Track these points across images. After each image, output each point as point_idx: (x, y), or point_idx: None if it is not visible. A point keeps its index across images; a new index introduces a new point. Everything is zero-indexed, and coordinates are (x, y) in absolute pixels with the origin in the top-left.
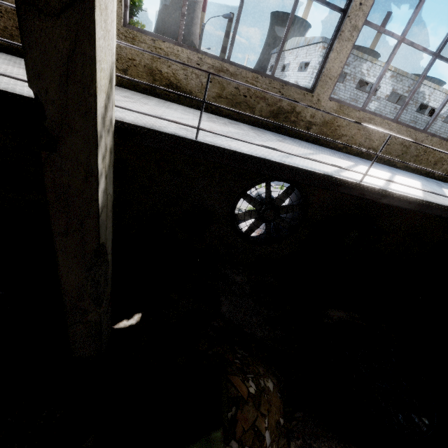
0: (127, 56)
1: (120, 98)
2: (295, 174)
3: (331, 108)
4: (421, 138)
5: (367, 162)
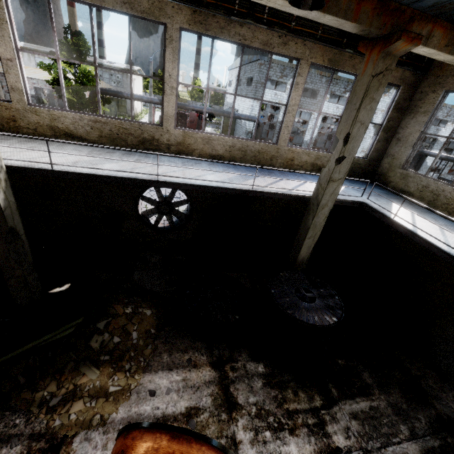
0: (34, 121)
1: (24, 149)
2: (119, 180)
3: (179, 134)
4: (251, 145)
5: (213, 165)
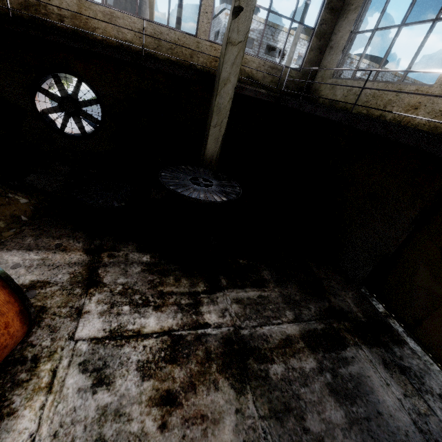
0: None
1: None
2: None
3: (72, 1)
4: (165, 32)
5: None
